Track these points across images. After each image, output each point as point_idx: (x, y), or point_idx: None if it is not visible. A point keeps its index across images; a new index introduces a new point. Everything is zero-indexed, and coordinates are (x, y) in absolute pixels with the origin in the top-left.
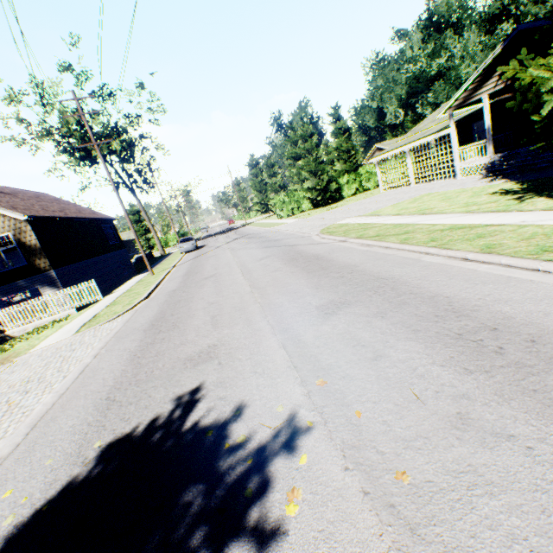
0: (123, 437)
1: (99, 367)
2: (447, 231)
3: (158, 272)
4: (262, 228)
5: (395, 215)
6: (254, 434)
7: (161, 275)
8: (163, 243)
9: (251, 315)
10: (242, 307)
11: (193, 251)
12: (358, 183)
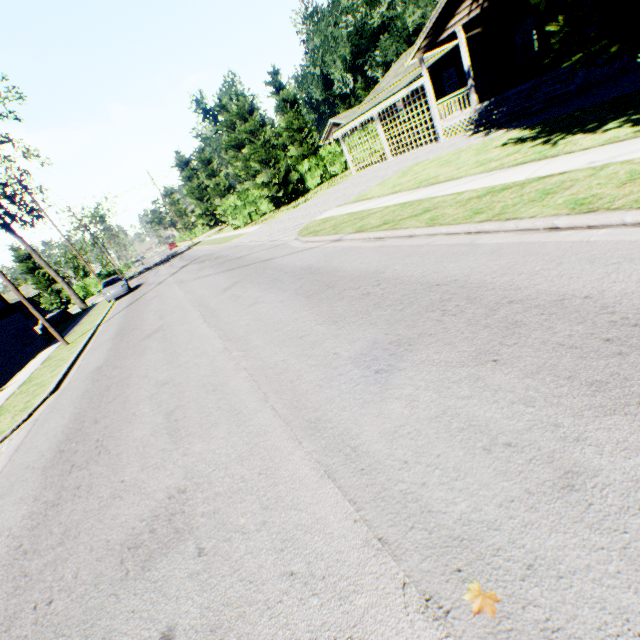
0: None
1: None
2: (486, 196)
3: (75, 339)
4: (216, 246)
5: (392, 194)
6: None
7: (79, 343)
8: (82, 292)
9: (237, 400)
10: (217, 383)
11: (127, 296)
12: (322, 169)
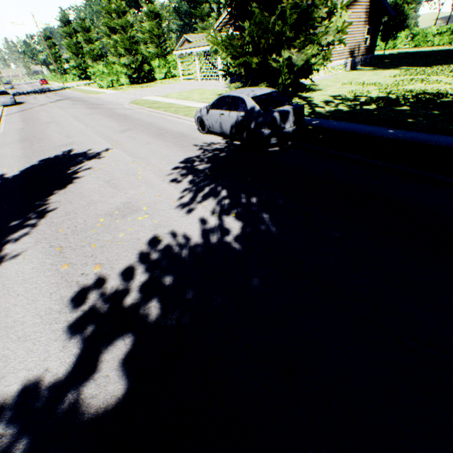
0: (46, 159)
1: (4, 153)
2: (183, 108)
3: None
4: (84, 94)
5: (173, 99)
6: (96, 152)
7: None
8: None
9: (88, 134)
10: (82, 132)
11: (14, 106)
12: (167, 69)
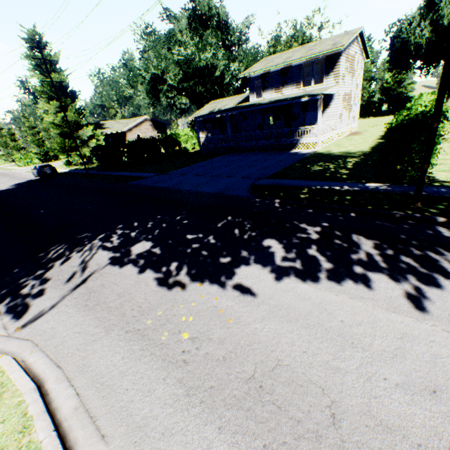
0: None
1: None
2: None
3: None
4: (6, 171)
5: None
6: None
7: None
8: None
9: None
10: None
11: None
12: None
